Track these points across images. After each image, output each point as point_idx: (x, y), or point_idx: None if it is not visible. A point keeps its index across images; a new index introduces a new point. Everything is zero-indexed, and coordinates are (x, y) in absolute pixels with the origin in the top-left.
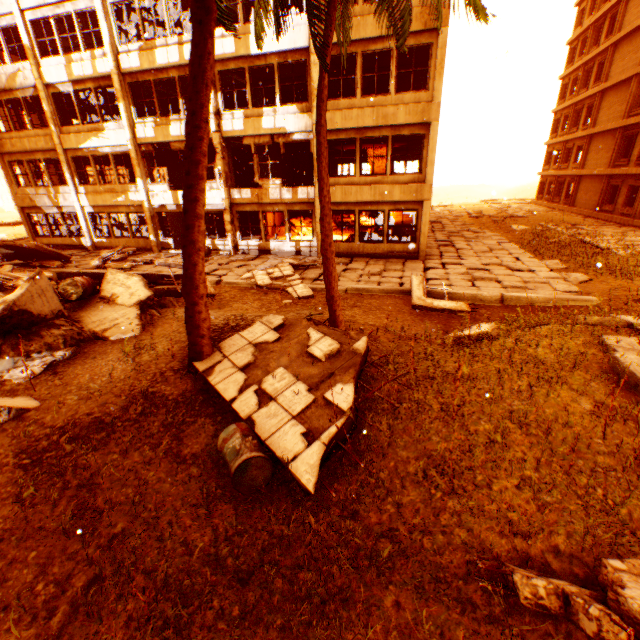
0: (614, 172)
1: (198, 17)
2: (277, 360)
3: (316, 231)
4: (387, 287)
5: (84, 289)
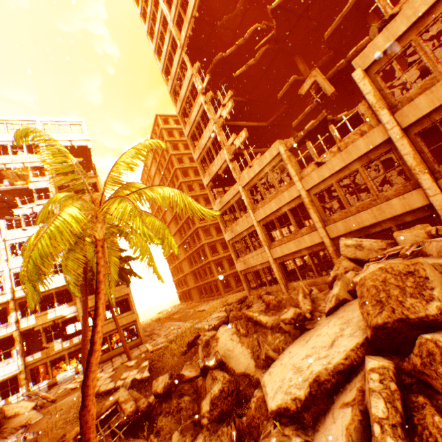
0: (197, 284)
1: (86, 296)
2: (121, 373)
3: None
4: (138, 353)
5: (5, 412)
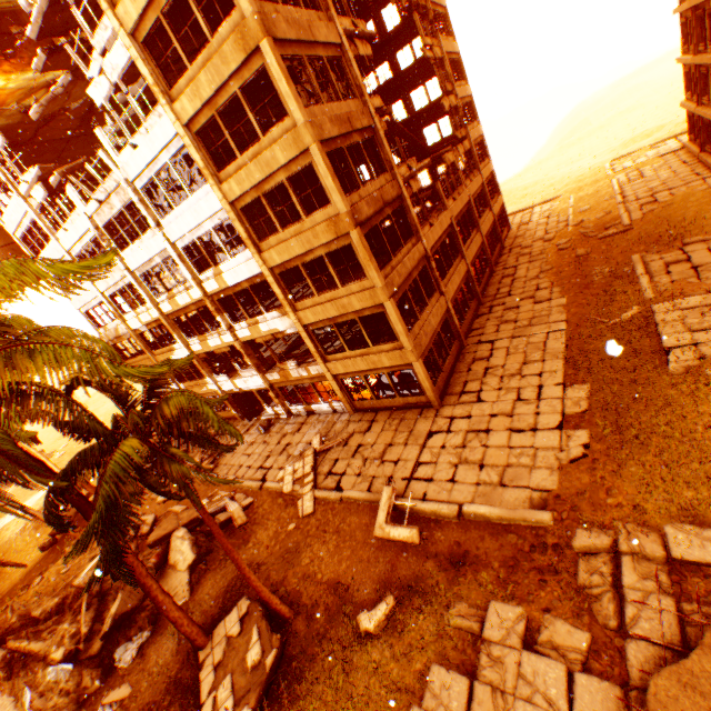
0: None
1: None
2: (233, 660)
3: (338, 396)
4: (370, 495)
5: (157, 568)
